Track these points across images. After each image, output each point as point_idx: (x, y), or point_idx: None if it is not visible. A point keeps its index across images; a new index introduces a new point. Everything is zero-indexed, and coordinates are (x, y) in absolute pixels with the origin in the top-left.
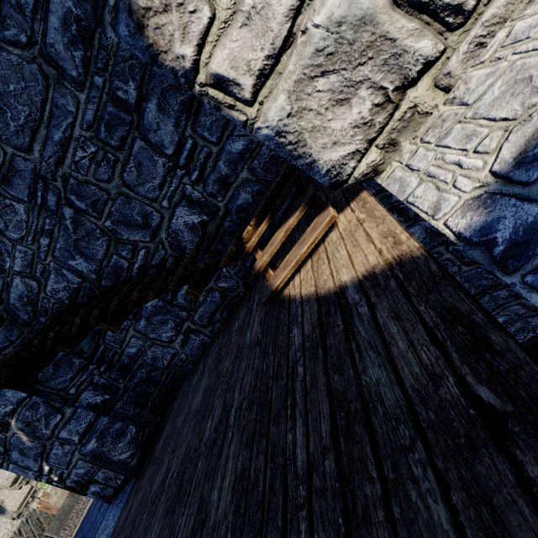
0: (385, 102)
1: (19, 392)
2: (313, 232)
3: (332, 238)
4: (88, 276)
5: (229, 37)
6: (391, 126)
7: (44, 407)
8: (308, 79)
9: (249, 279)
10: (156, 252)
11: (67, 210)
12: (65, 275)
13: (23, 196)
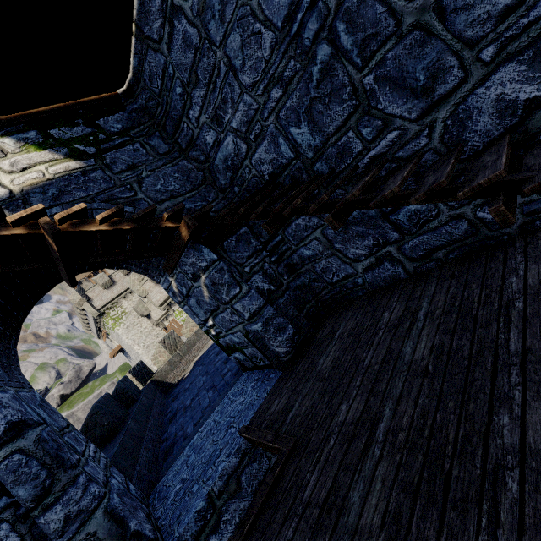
0: None
1: (212, 253)
2: None
3: None
4: (304, 152)
5: None
6: None
7: (228, 275)
8: None
9: (540, 220)
10: (413, 140)
11: (323, 49)
12: (279, 145)
13: (277, 18)
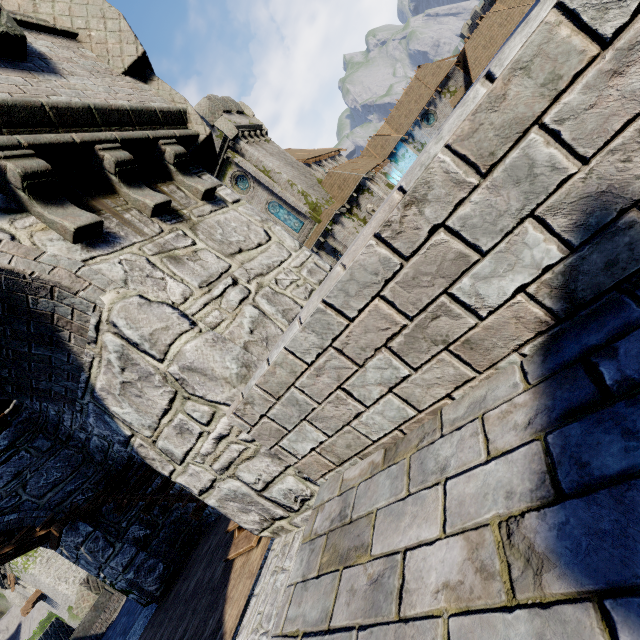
0: (266, 520)
1: (88, 527)
2: (247, 542)
3: (252, 556)
4: None
5: (184, 476)
6: (273, 528)
7: (103, 541)
8: (225, 500)
9: None
10: None
11: None
12: None
13: None
